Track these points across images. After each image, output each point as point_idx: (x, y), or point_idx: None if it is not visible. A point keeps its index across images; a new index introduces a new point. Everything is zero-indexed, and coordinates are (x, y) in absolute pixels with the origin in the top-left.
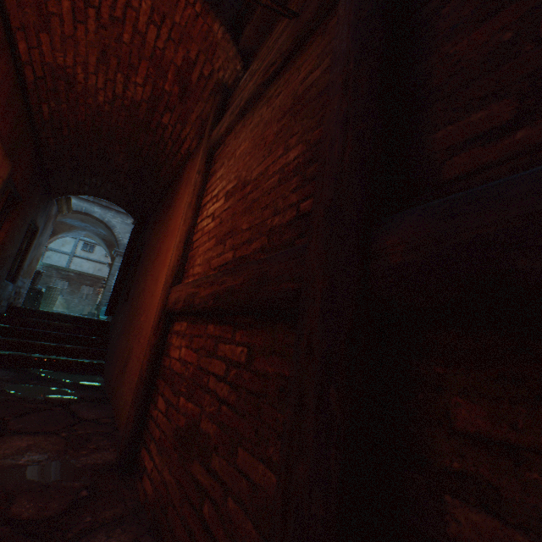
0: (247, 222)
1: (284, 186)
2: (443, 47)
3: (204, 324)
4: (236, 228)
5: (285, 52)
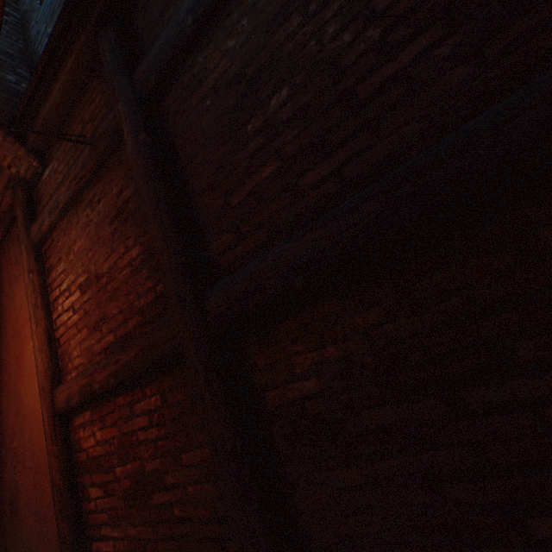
0: (117, 307)
1: (138, 276)
2: (200, 199)
3: (112, 401)
4: (107, 314)
5: (92, 169)
